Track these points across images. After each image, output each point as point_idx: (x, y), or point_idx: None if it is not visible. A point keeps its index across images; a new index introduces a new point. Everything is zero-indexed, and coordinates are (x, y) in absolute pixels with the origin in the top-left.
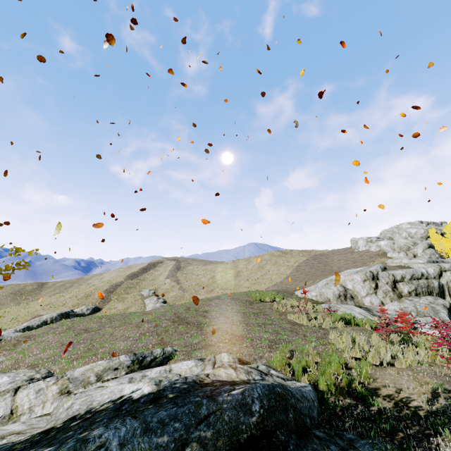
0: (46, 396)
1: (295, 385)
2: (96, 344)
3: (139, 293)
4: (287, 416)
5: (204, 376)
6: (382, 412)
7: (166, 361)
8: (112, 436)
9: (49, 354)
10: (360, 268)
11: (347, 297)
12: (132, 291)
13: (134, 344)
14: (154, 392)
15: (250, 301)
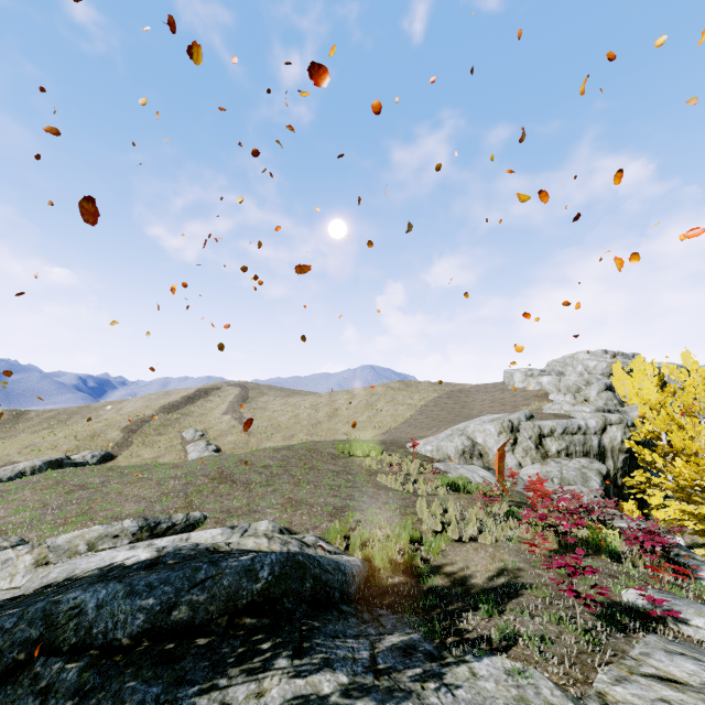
0: (15, 568)
1: (341, 558)
2: (96, 505)
3: (179, 435)
4: (303, 585)
5: (224, 544)
6: (432, 589)
7: (190, 530)
8: (89, 598)
9: (24, 517)
10: (498, 415)
11: (475, 454)
12: (167, 431)
13: (151, 507)
14: (153, 558)
15: (334, 455)
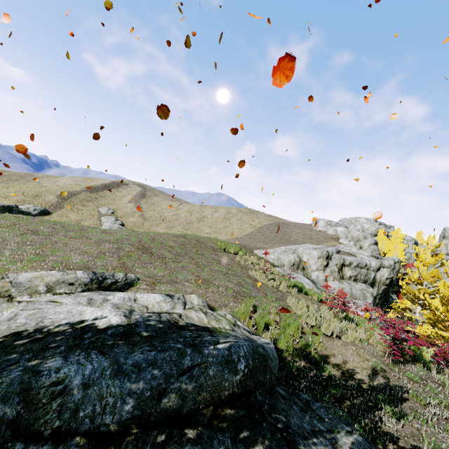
0: None
1: (260, 340)
2: (47, 250)
3: (97, 209)
4: (265, 376)
5: (177, 317)
6: (331, 379)
7: (127, 287)
8: (74, 373)
9: None
10: (319, 246)
11: (300, 267)
12: (89, 204)
13: (92, 261)
14: (124, 325)
15: (214, 248)
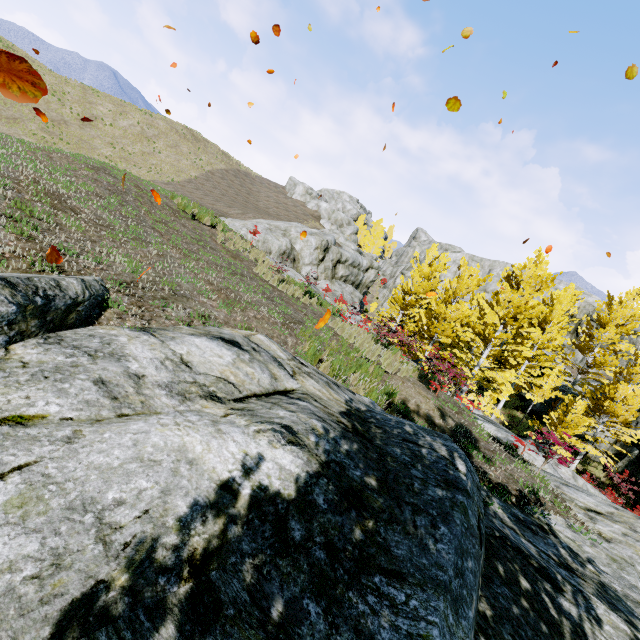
0: None
1: (367, 402)
2: None
3: None
4: None
5: (320, 405)
6: None
7: (96, 313)
8: None
9: None
10: (315, 231)
11: (290, 257)
12: None
13: None
14: (320, 470)
15: (174, 210)
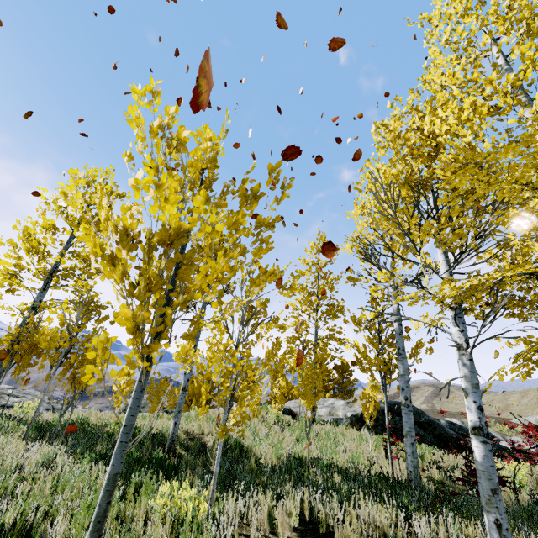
0: None
1: None
2: None
3: None
4: None
5: None
6: None
7: None
8: None
9: None
10: None
11: None
12: None
13: None
14: None
15: (452, 414)
